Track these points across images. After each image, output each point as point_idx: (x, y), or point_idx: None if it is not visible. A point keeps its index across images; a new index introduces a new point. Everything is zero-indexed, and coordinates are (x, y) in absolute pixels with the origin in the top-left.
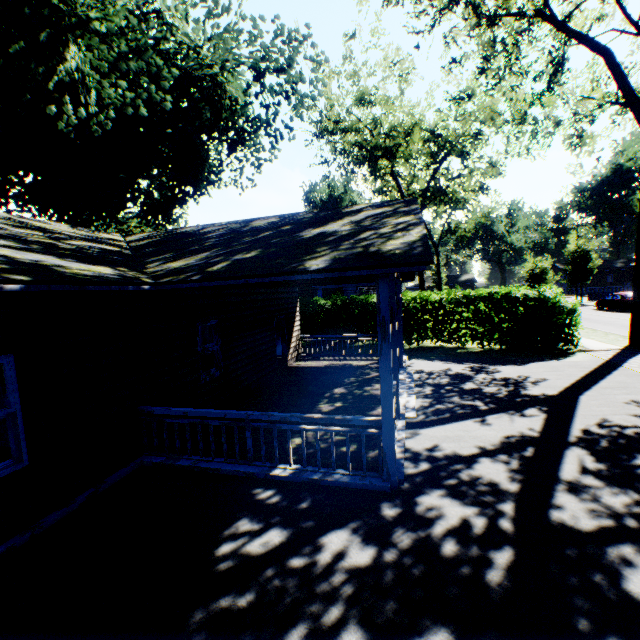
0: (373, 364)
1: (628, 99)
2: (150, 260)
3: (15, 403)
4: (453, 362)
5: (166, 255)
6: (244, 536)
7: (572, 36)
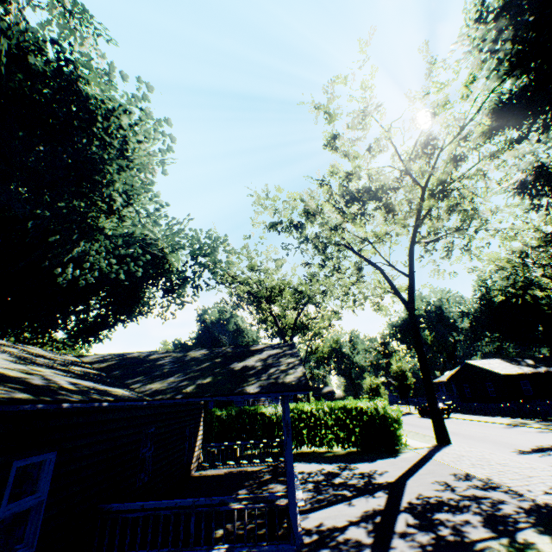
0: (265, 468)
1: (395, 292)
2: (129, 381)
3: (46, 491)
4: (325, 463)
5: (139, 377)
6: None
7: (363, 259)
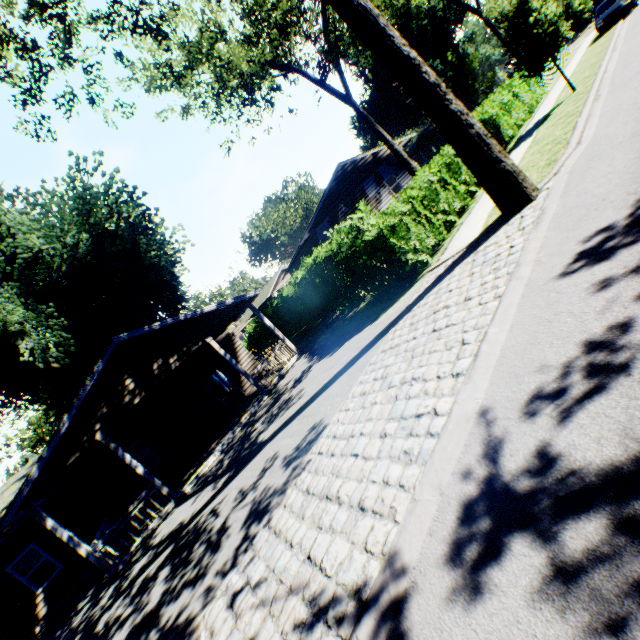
0: (270, 382)
1: None
2: None
3: (45, 554)
4: (311, 357)
5: None
6: (86, 597)
7: None
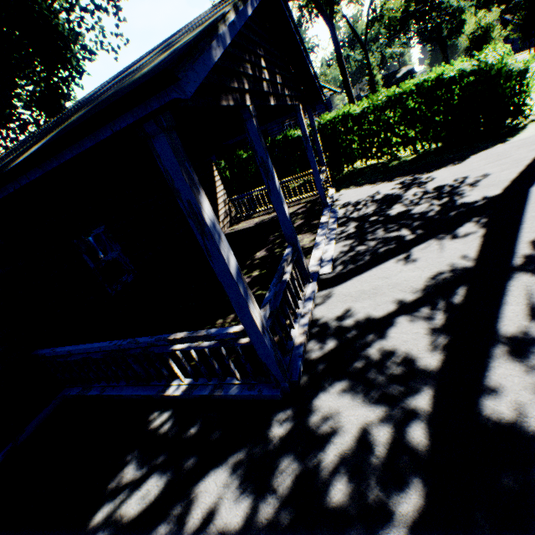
0: (300, 209)
1: None
2: None
3: None
4: (383, 182)
5: None
6: (124, 490)
7: None
